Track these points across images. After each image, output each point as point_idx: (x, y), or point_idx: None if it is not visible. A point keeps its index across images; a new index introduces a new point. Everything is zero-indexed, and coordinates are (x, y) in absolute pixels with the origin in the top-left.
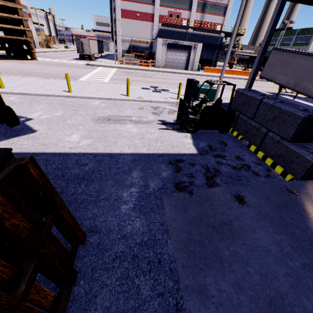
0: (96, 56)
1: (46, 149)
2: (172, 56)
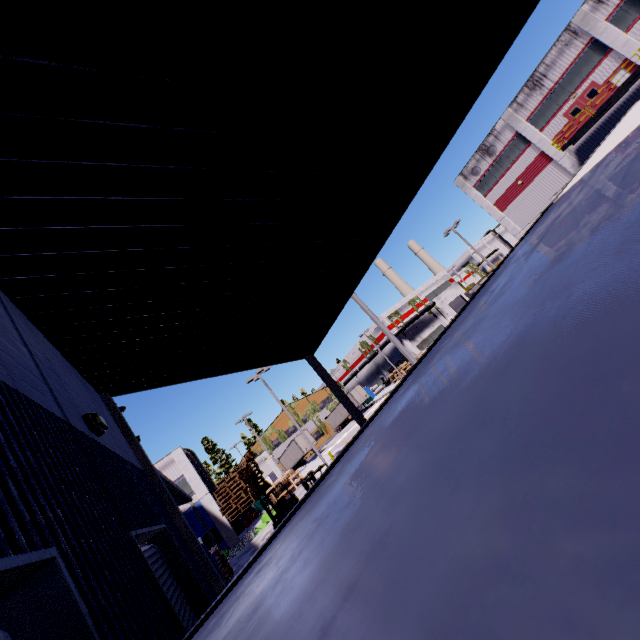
0: None
1: None
2: None
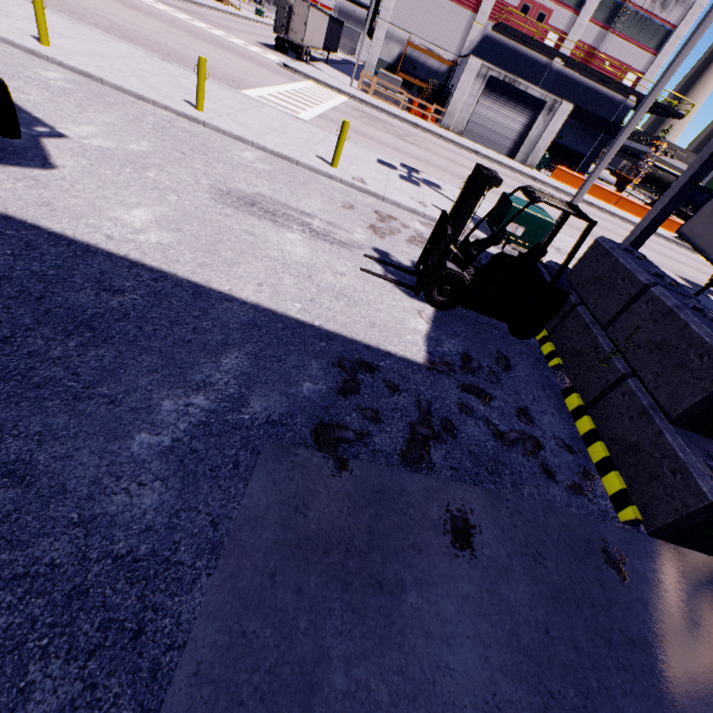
0: (316, 55)
1: (46, 220)
2: (489, 112)
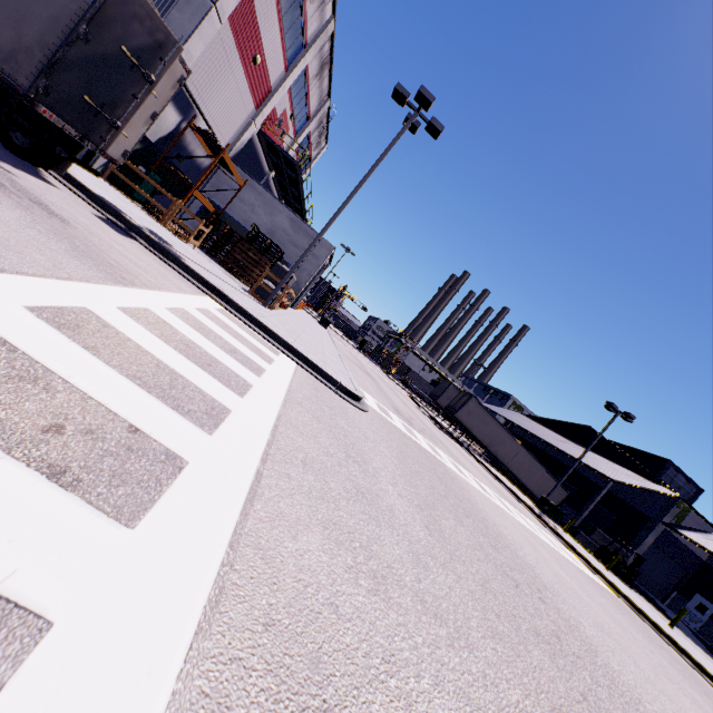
0: None
1: None
2: None
